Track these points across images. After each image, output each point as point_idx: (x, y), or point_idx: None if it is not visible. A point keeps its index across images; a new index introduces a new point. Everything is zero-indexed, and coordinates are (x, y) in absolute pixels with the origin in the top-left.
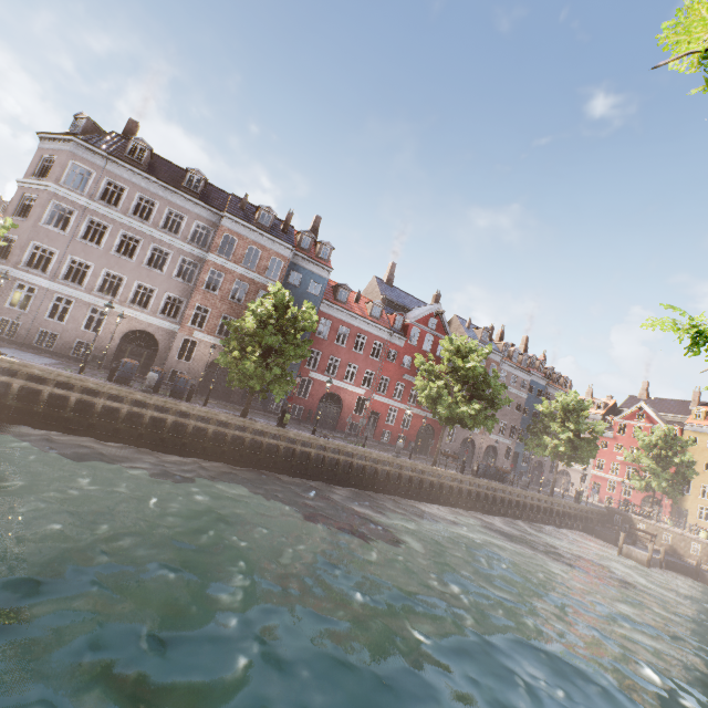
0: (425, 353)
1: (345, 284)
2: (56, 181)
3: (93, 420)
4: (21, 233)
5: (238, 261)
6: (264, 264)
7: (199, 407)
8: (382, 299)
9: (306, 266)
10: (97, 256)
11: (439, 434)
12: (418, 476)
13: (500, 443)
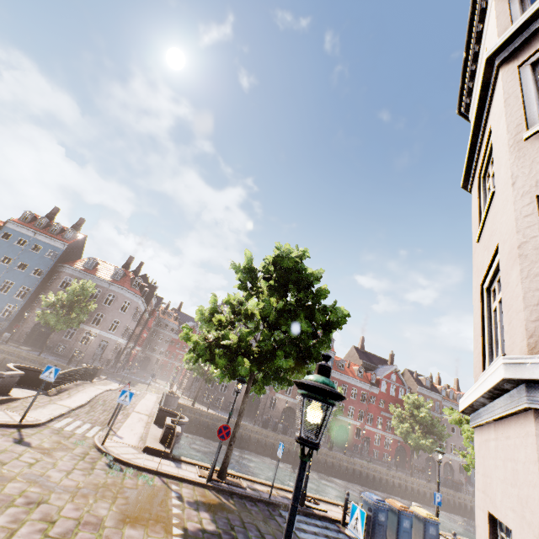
0: (391, 397)
1: (342, 359)
2: None
3: (265, 448)
4: None
5: None
6: None
7: None
8: (362, 364)
9: None
10: None
11: (409, 452)
12: (404, 483)
13: (453, 460)
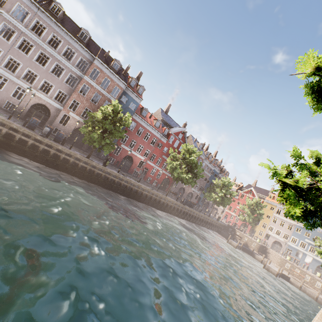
0: (174, 148)
1: (146, 108)
2: (7, 12)
3: (13, 144)
4: None
5: (98, 83)
6: (111, 88)
7: (68, 149)
8: (161, 119)
9: (131, 95)
10: (25, 60)
11: (171, 183)
12: (159, 199)
13: (195, 192)
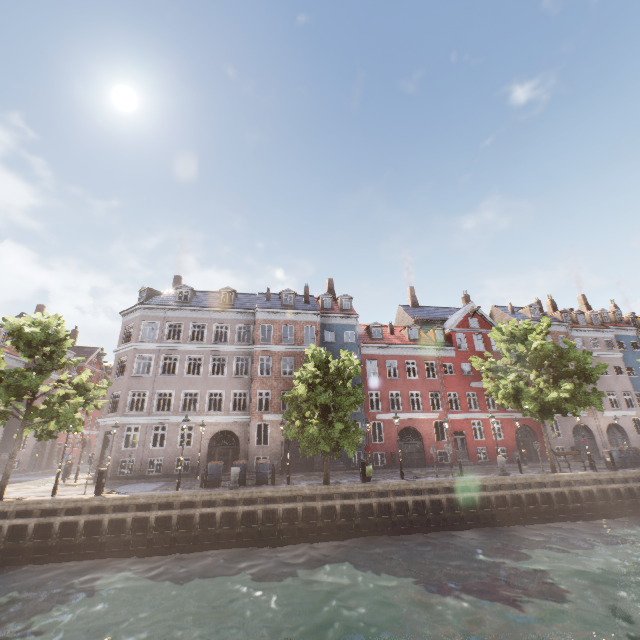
0: (480, 353)
1: (375, 323)
2: (136, 340)
3: (195, 532)
4: (122, 388)
5: (278, 342)
6: (300, 335)
7: (282, 487)
8: (413, 321)
9: (335, 321)
10: (175, 382)
11: (541, 432)
12: (541, 490)
13: (620, 417)
